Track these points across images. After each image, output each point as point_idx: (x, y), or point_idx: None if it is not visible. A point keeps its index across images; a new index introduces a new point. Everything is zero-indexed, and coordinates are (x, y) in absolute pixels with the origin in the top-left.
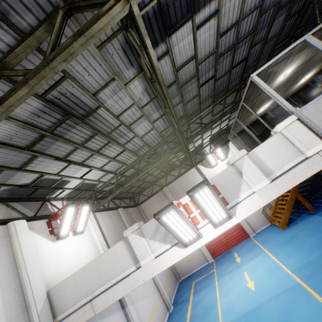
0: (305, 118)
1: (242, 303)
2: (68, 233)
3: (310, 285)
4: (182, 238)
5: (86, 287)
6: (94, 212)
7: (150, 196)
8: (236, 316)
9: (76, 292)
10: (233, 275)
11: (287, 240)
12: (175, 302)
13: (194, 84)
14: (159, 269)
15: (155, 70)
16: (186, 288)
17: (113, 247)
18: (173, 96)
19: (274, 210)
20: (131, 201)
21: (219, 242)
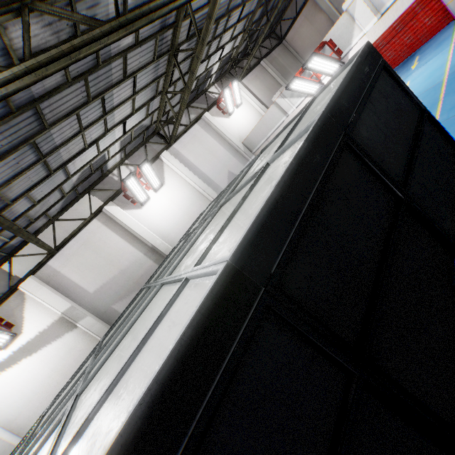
0: None
1: None
2: (233, 109)
3: (447, 80)
4: (309, 92)
5: (261, 135)
6: (241, 81)
7: (295, 18)
8: None
9: (257, 139)
10: None
11: None
12: None
13: None
14: None
15: None
16: None
17: (268, 110)
18: None
19: None
20: (271, 40)
21: (400, 47)
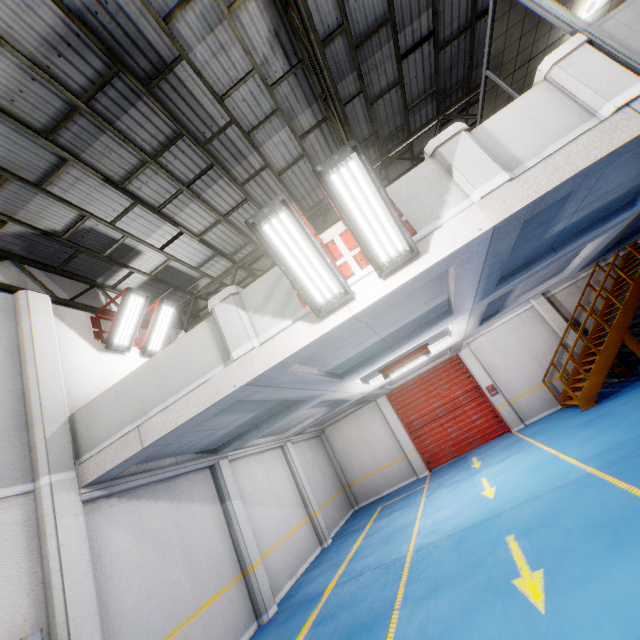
0: (609, 39)
1: (463, 518)
2: (129, 344)
3: (613, 472)
4: (310, 293)
5: (135, 405)
6: None
7: None
8: (443, 535)
9: (118, 414)
10: (459, 486)
11: (587, 422)
12: (337, 535)
13: (387, 47)
14: (264, 365)
15: None
16: (365, 515)
17: (189, 333)
18: (340, 71)
19: (572, 378)
20: None
21: (443, 438)
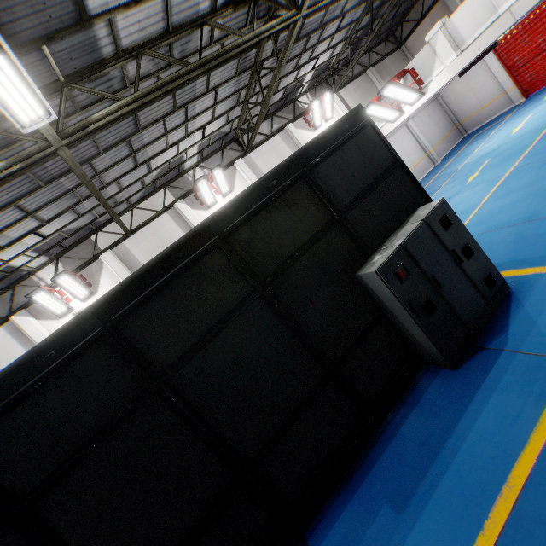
0: None
1: (490, 148)
2: (320, 123)
3: None
4: (388, 118)
5: None
6: (338, 91)
7: (420, 21)
8: (476, 159)
9: None
10: (515, 121)
11: None
12: (445, 158)
13: None
14: None
15: (333, 1)
16: (465, 142)
17: None
18: None
19: None
20: (387, 44)
21: (542, 68)
